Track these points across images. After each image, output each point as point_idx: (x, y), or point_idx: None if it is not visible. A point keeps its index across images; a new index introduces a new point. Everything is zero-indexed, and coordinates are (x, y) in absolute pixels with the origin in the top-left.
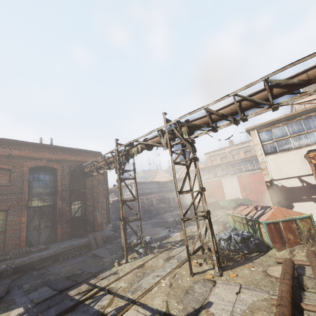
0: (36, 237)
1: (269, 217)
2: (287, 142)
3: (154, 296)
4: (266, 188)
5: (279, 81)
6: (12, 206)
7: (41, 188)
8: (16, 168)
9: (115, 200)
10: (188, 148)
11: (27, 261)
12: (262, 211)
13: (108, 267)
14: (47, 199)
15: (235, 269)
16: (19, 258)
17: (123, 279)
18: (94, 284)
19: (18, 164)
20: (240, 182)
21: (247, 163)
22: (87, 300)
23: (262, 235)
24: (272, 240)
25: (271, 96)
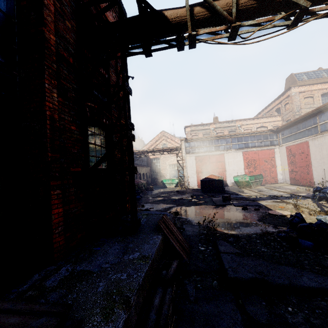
0: None
1: None
2: None
3: None
4: (270, 166)
5: None
6: None
7: None
8: None
9: None
10: None
11: None
12: None
13: None
14: None
15: None
16: None
17: None
18: None
19: None
20: (245, 158)
21: (255, 139)
22: None
23: None
24: None
25: None
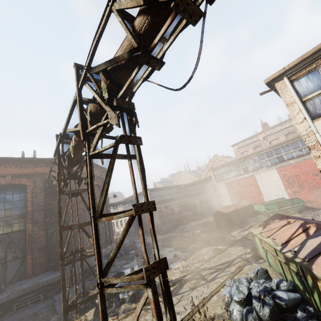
0: (1, 272)
1: None
2: None
3: None
4: None
5: None
6: None
7: (8, 211)
8: None
9: None
10: (110, 119)
11: None
12: (320, 241)
13: None
14: (16, 223)
15: None
16: None
17: None
18: None
19: None
20: (283, 175)
21: (290, 148)
22: None
23: None
24: None
25: None
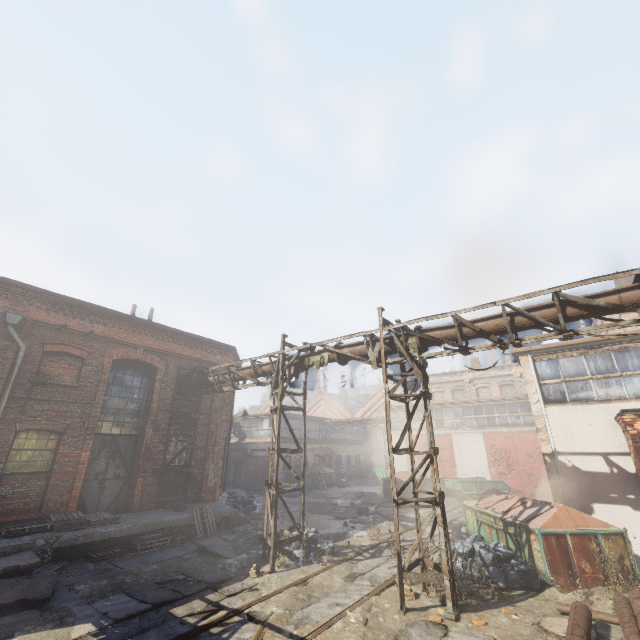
0: (96, 494)
1: (549, 523)
2: (584, 387)
3: (338, 635)
4: (540, 466)
5: (577, 298)
6: (71, 427)
7: (123, 401)
8: (92, 357)
9: (232, 443)
10: (416, 374)
11: (81, 539)
12: (535, 510)
13: (236, 576)
14: (128, 422)
15: (482, 612)
16: (68, 531)
17: (274, 601)
18: (216, 602)
19: (97, 350)
20: (489, 446)
21: (505, 410)
22: (214, 627)
23: (533, 557)
24: (551, 567)
25: (562, 317)
